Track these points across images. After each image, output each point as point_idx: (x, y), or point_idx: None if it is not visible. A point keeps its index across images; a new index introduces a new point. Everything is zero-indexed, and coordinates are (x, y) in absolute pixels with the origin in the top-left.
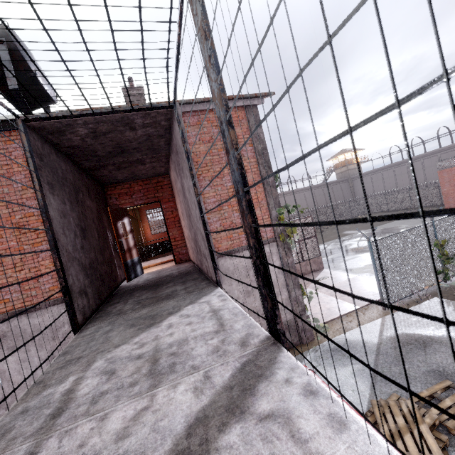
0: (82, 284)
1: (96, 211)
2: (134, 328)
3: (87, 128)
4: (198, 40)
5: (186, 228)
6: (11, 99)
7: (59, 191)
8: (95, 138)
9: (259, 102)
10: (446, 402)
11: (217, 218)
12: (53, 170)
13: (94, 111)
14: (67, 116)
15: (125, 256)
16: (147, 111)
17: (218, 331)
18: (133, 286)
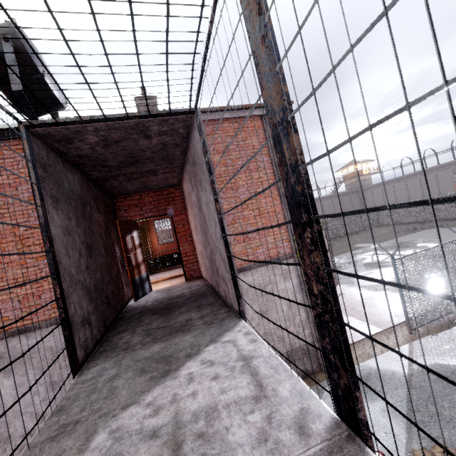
0: (85, 312)
1: (104, 225)
2: (145, 375)
3: (97, 135)
4: (244, 19)
5: (199, 244)
6: (15, 103)
7: (64, 205)
8: (106, 147)
9: None
10: None
11: (230, 232)
12: (59, 182)
13: (107, 116)
14: (76, 122)
15: (133, 272)
16: (165, 118)
17: (258, 398)
18: (141, 308)
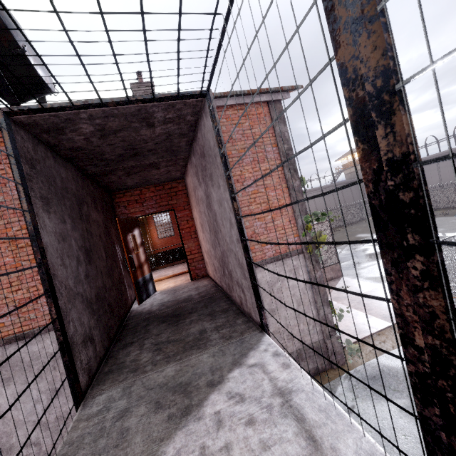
0: (86, 328)
1: (103, 224)
2: (162, 413)
3: (92, 124)
4: None
5: (206, 242)
6: None
7: (57, 207)
8: (103, 138)
9: (284, 96)
10: None
11: None
12: (49, 180)
13: (103, 100)
14: (67, 108)
15: (136, 274)
16: (171, 102)
17: None
18: (146, 314)
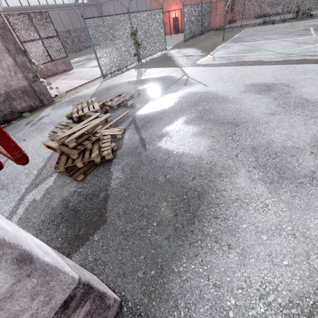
0: None
1: None
2: None
3: None
4: None
5: None
6: None
7: None
8: None
9: None
10: (116, 99)
11: None
12: None
13: None
14: None
15: None
16: None
17: None
18: None
